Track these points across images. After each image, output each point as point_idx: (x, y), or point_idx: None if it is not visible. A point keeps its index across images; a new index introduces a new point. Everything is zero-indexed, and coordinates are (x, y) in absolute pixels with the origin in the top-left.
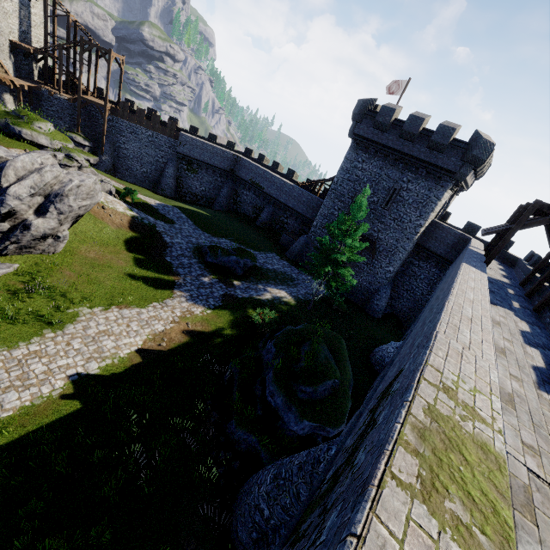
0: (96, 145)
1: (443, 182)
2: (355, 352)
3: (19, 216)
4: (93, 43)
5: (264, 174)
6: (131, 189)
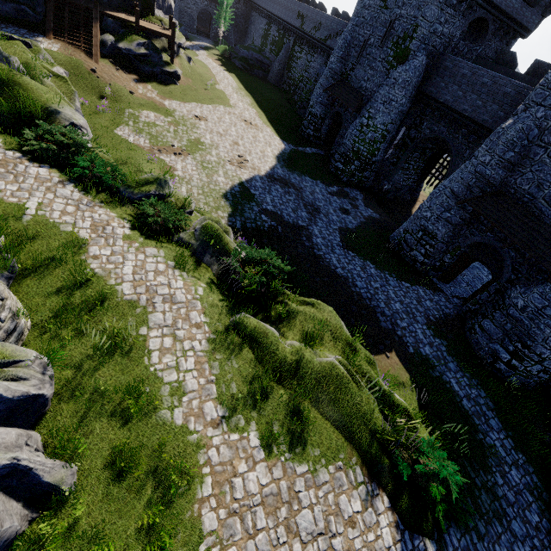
0: None
1: None
2: None
3: None
4: None
5: None
6: None
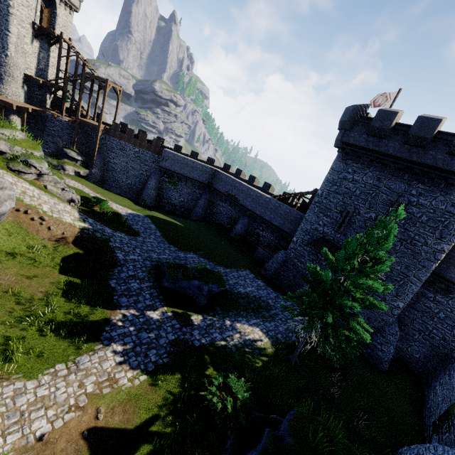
0: (89, 160)
1: None
2: (371, 454)
3: None
4: (93, 74)
5: (240, 186)
6: (101, 198)
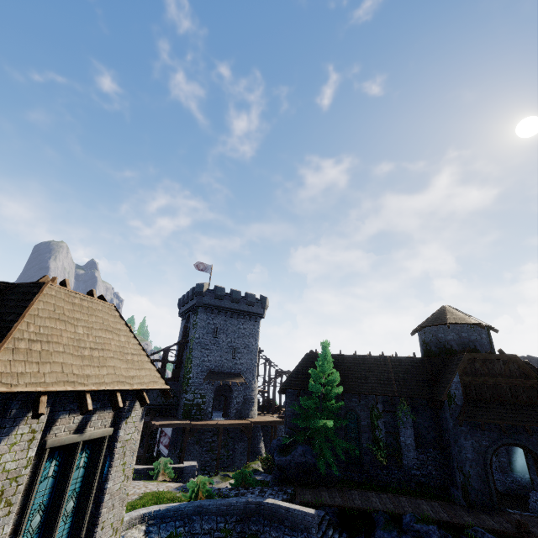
0: None
1: None
2: None
3: None
4: None
5: None
6: None
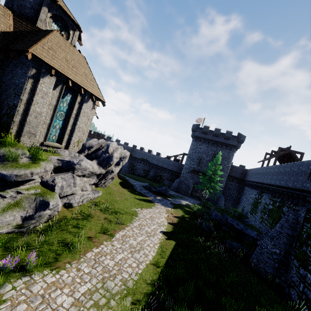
0: None
1: (233, 149)
2: None
3: (110, 167)
4: None
5: (149, 154)
6: None
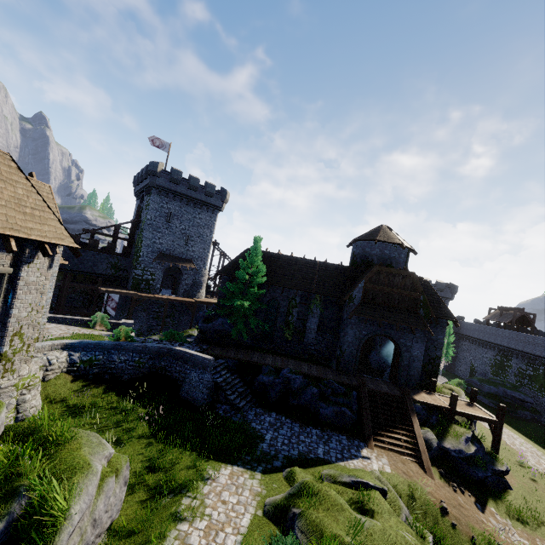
0: None
1: (446, 302)
2: None
3: None
4: None
5: None
6: None
